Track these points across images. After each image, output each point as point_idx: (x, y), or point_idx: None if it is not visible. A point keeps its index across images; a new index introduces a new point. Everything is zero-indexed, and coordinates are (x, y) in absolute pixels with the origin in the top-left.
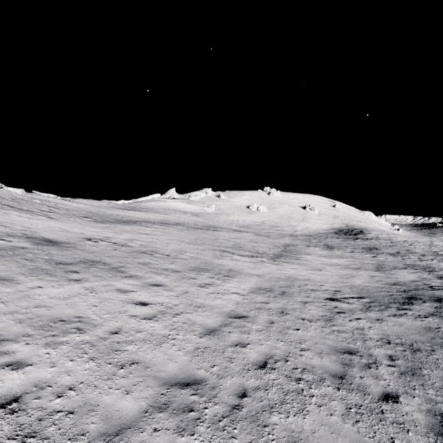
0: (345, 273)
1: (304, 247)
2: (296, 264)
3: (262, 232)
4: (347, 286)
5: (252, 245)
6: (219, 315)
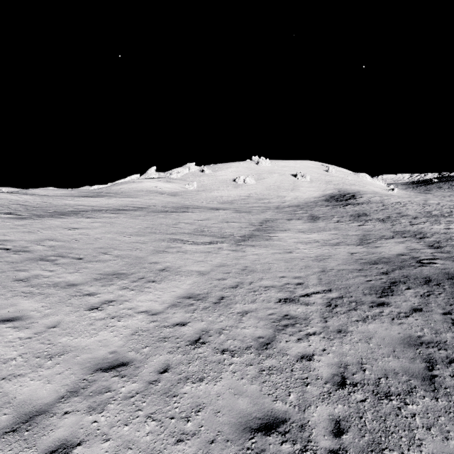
0: (320, 253)
1: (285, 221)
2: (264, 246)
3: (245, 208)
4: (316, 274)
5: (221, 226)
6: (78, 368)
